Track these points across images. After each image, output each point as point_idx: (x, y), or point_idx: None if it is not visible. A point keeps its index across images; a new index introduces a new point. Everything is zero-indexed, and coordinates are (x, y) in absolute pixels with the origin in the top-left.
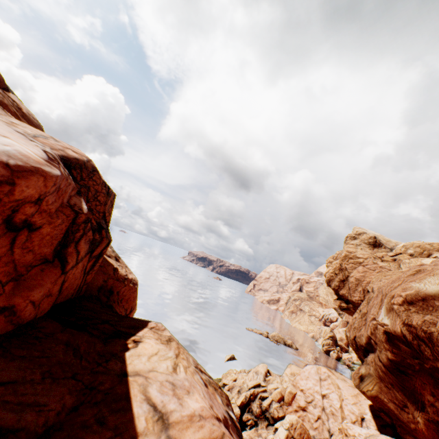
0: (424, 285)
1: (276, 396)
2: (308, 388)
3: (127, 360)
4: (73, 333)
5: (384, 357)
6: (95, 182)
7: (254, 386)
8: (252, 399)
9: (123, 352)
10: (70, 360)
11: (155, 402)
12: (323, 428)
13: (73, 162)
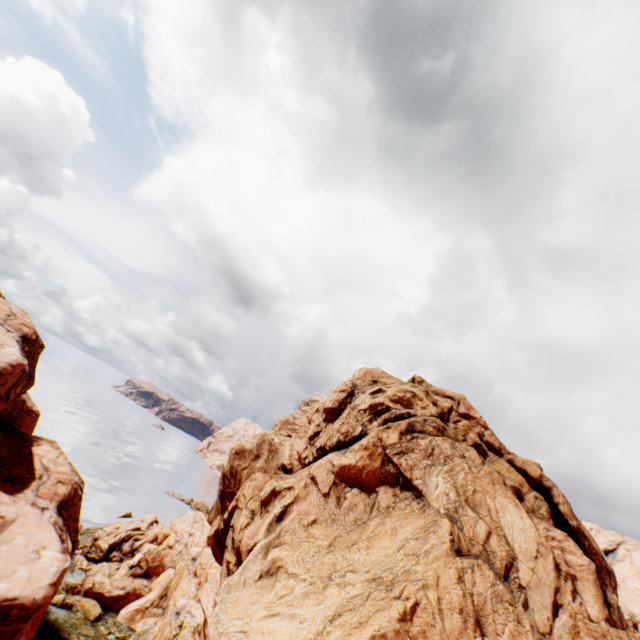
0: (247, 443)
1: (151, 538)
2: (182, 529)
3: (34, 449)
4: (6, 433)
5: (219, 489)
6: (36, 348)
7: (134, 529)
8: (127, 540)
9: (32, 447)
10: (7, 443)
11: (45, 464)
12: (180, 559)
13: (26, 337)
